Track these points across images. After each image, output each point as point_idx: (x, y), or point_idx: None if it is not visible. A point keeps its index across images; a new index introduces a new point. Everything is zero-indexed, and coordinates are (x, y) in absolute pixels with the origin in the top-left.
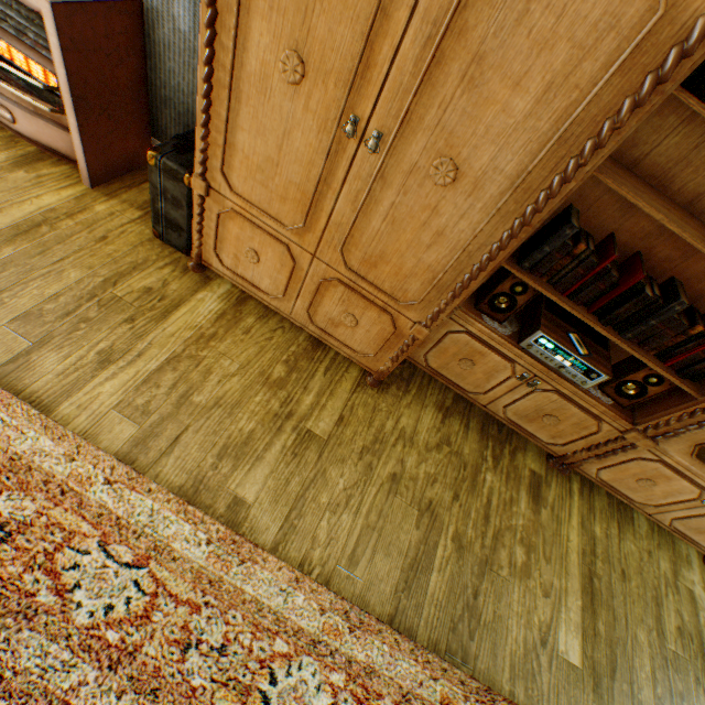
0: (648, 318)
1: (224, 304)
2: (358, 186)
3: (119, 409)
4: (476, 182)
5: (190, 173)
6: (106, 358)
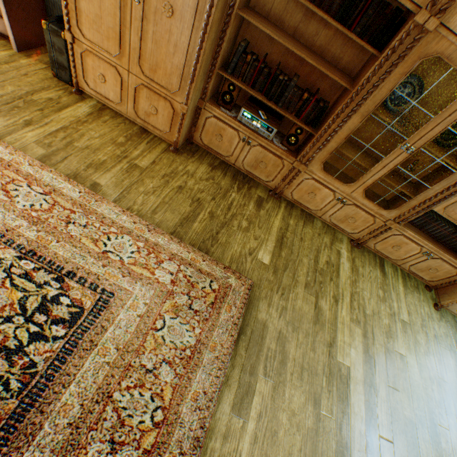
0: (284, 93)
1: (92, 110)
2: (137, 25)
3: (36, 143)
4: (181, 13)
5: (64, 32)
6: (29, 123)
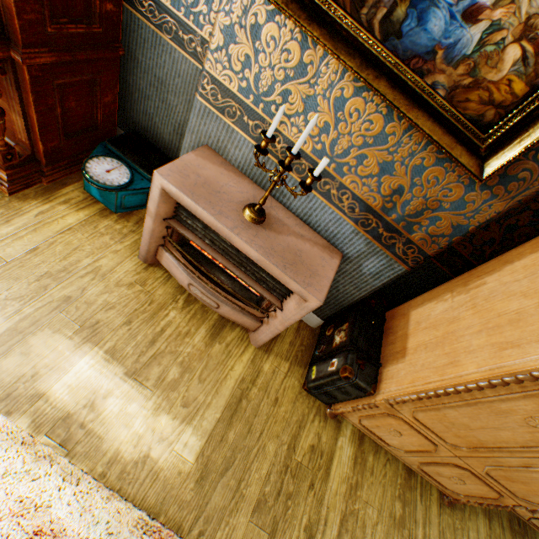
0: None
1: (353, 446)
2: (537, 462)
3: None
4: None
5: (372, 388)
6: (309, 533)
